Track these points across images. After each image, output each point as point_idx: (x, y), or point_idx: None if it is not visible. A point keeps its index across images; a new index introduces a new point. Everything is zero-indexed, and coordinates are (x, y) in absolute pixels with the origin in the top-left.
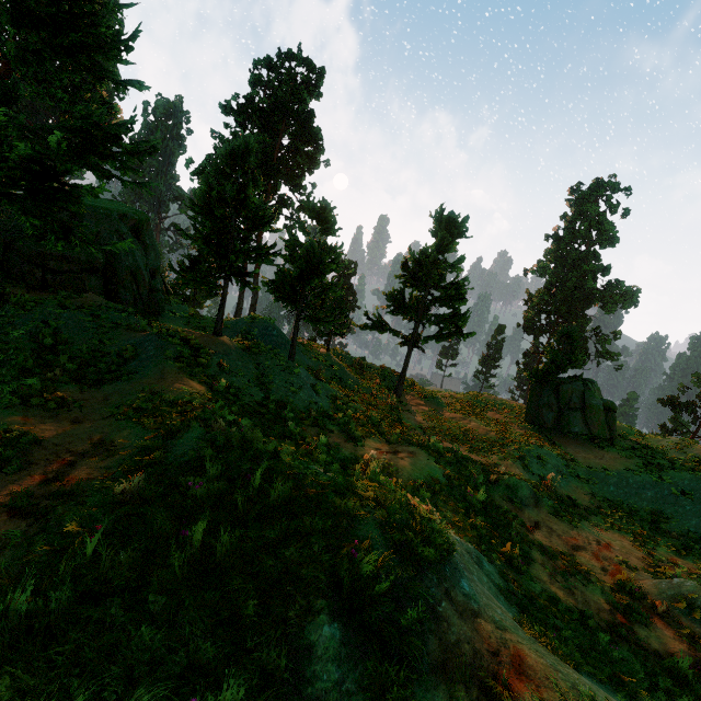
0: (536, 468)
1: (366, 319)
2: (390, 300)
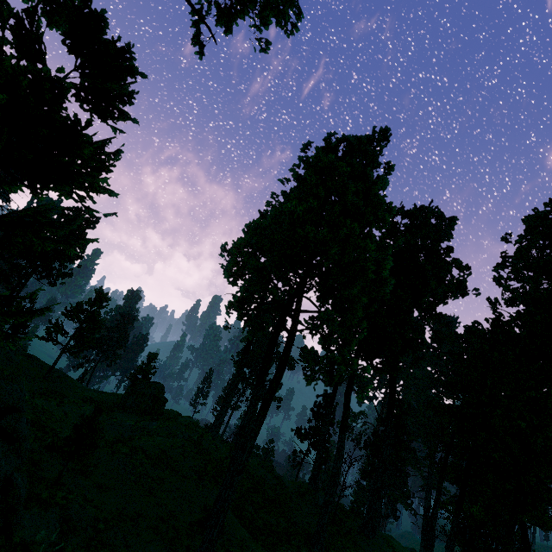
0: (69, 409)
1: (45, 334)
2: (51, 324)
